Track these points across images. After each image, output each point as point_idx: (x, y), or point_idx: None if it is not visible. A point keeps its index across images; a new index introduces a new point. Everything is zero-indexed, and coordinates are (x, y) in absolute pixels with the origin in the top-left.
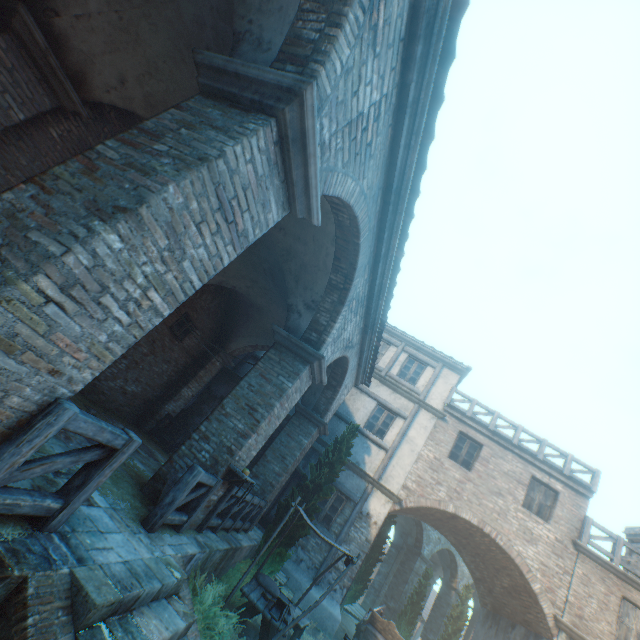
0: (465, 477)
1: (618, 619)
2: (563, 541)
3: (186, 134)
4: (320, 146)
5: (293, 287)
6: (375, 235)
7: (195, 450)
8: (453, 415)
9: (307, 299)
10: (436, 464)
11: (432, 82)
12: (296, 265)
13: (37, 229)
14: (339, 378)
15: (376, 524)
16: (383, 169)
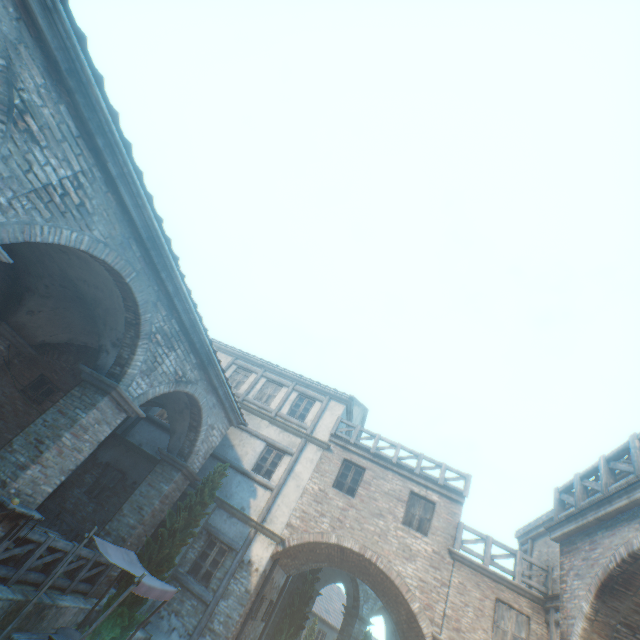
0: (348, 504)
1: (495, 624)
2: (440, 552)
3: None
4: None
5: (103, 330)
6: (153, 276)
7: None
8: (338, 444)
9: (114, 338)
10: (321, 495)
11: (128, 161)
12: (103, 310)
13: None
14: (198, 418)
15: (257, 571)
16: (123, 223)
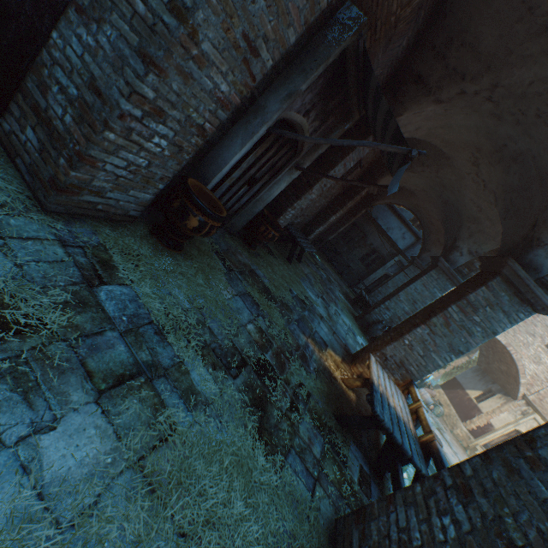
0: None
1: None
2: None
3: (488, 312)
4: None
5: (465, 237)
6: None
7: (381, 313)
8: None
9: (471, 248)
10: None
11: None
12: (475, 228)
13: (432, 352)
14: None
15: None
16: None
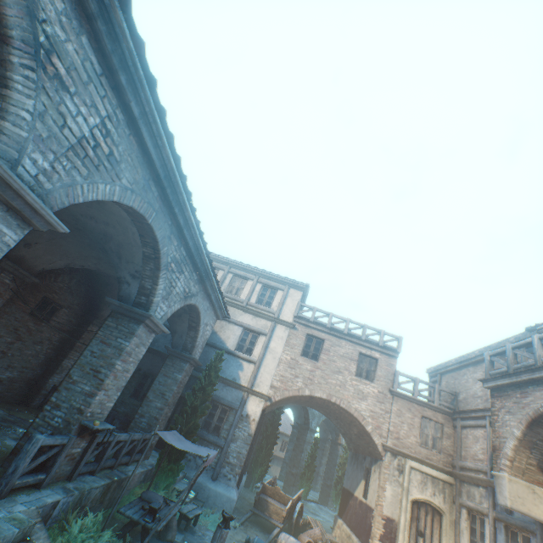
0: (315, 367)
1: (421, 431)
2: (383, 392)
3: None
4: (42, 173)
5: (118, 263)
6: (167, 212)
7: (49, 419)
8: (301, 323)
9: (132, 270)
10: (293, 363)
11: (150, 99)
12: (115, 245)
13: None
14: (196, 320)
15: (254, 421)
16: (143, 166)
